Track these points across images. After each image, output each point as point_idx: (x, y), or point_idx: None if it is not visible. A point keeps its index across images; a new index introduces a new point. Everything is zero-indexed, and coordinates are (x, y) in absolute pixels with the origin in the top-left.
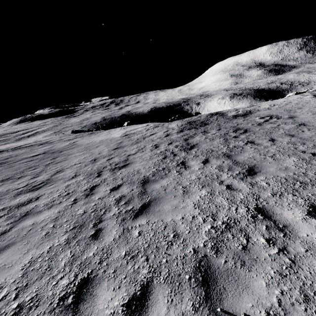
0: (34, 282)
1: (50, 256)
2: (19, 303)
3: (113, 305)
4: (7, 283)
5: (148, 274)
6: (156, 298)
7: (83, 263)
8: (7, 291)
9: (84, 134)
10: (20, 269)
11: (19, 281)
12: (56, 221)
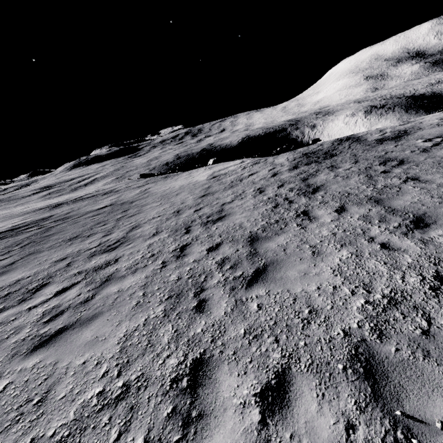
0: (136, 359)
1: (148, 331)
2: (125, 382)
3: (241, 394)
4: (104, 358)
5: (282, 359)
6: (300, 391)
7: (191, 340)
8: (107, 366)
9: (156, 178)
10: (117, 343)
11: (119, 356)
12: (146, 289)
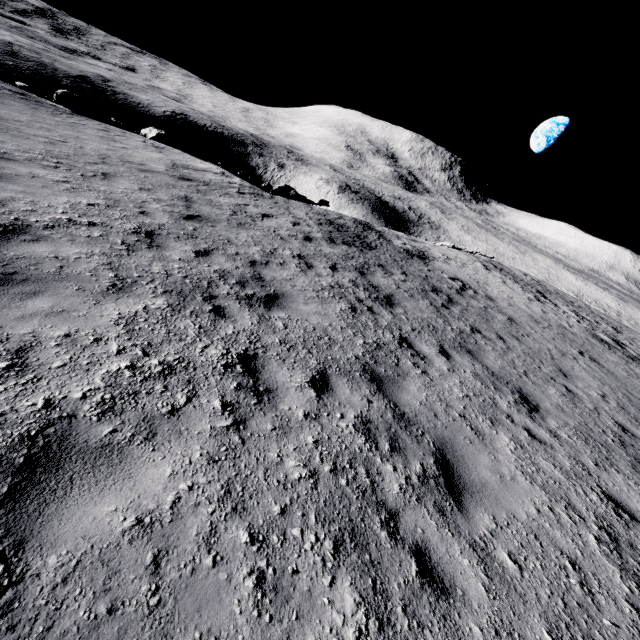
0: None
1: None
2: None
3: None
4: None
5: None
6: None
7: None
8: None
9: None
10: None
11: None
12: (245, 513)
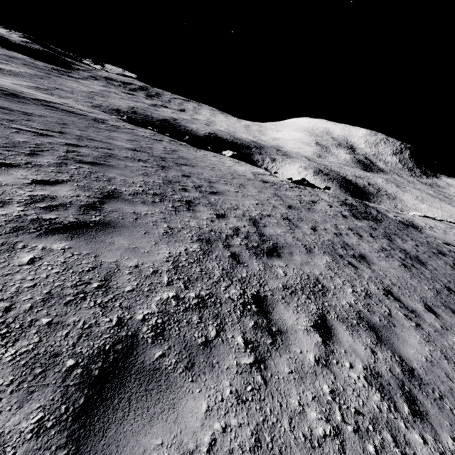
0: None
1: None
2: None
3: None
4: None
5: None
6: None
7: None
8: None
9: (162, 136)
10: None
11: None
12: None
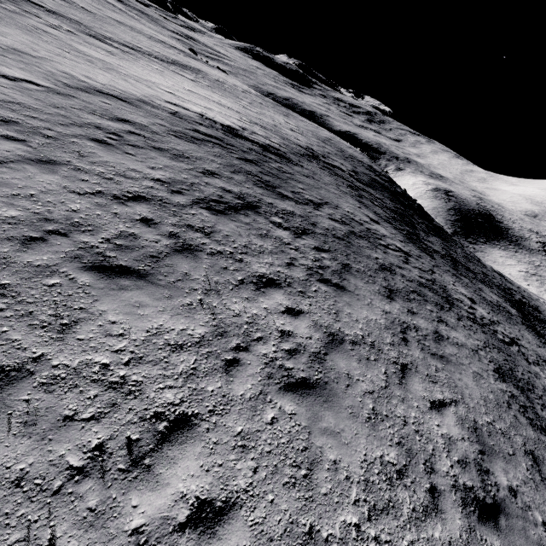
0: None
1: None
2: None
3: None
4: None
5: None
6: None
7: None
8: None
9: (164, 35)
10: None
11: None
12: None
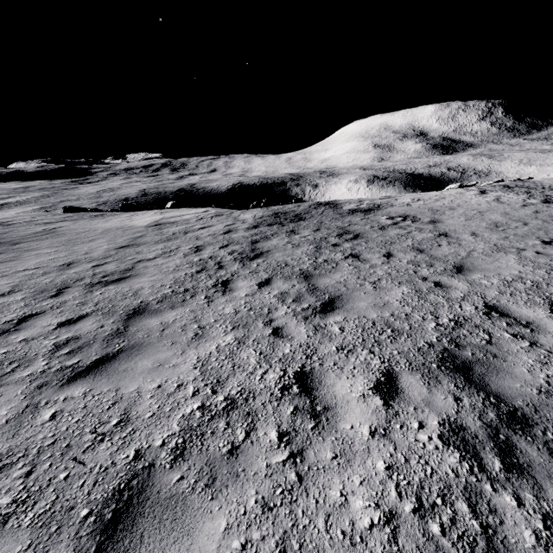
0: None
1: None
2: None
3: None
4: None
5: (9, 506)
6: None
7: None
8: None
9: (84, 215)
10: None
11: None
12: None
